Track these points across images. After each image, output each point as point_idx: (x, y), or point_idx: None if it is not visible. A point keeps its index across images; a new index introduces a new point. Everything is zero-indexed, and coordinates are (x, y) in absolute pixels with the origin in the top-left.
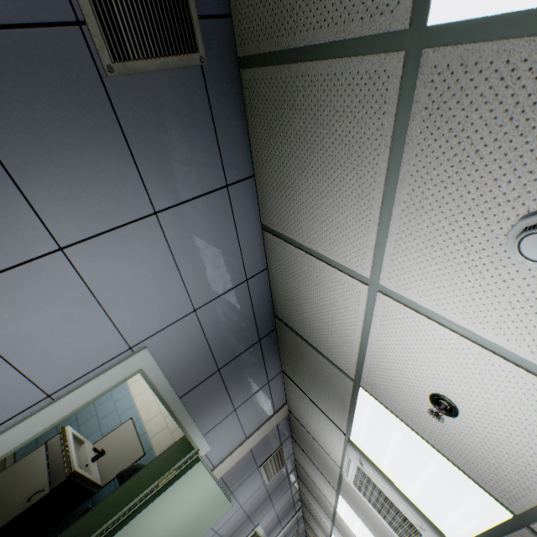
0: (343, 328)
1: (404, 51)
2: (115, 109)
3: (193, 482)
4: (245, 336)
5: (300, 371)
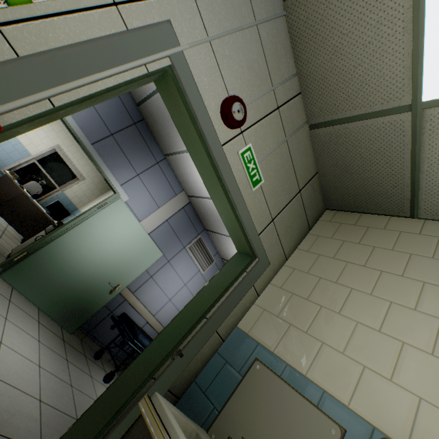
0: None
1: None
2: None
3: (121, 214)
4: (122, 117)
5: (161, 134)
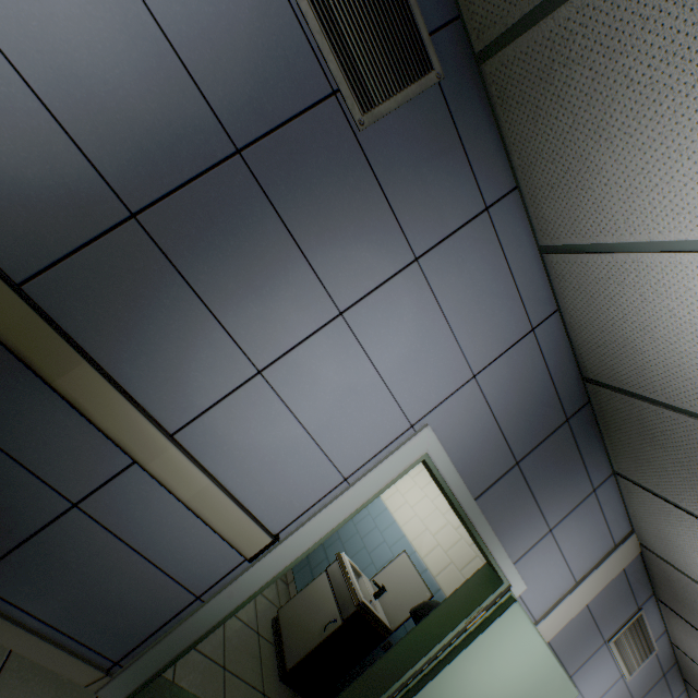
0: None
1: None
2: (368, 160)
3: (512, 633)
4: (544, 414)
5: (652, 461)
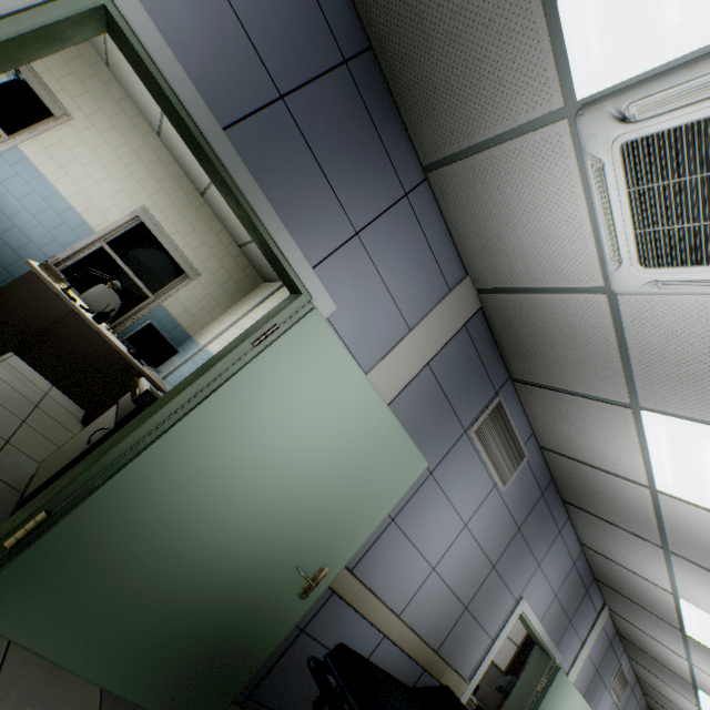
0: None
1: None
2: None
3: (319, 357)
4: (309, 35)
5: (436, 83)
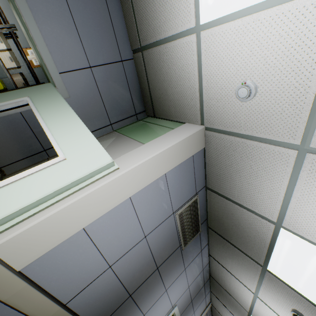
0: (244, 297)
1: (261, 267)
2: (182, 254)
3: None
4: (200, 286)
5: (221, 296)
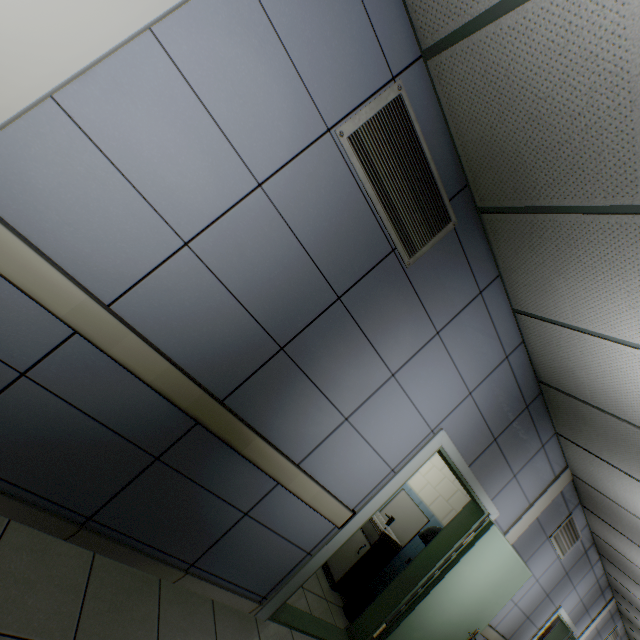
0: (635, 390)
1: None
2: (411, 283)
3: (491, 544)
4: (512, 406)
5: (583, 432)
